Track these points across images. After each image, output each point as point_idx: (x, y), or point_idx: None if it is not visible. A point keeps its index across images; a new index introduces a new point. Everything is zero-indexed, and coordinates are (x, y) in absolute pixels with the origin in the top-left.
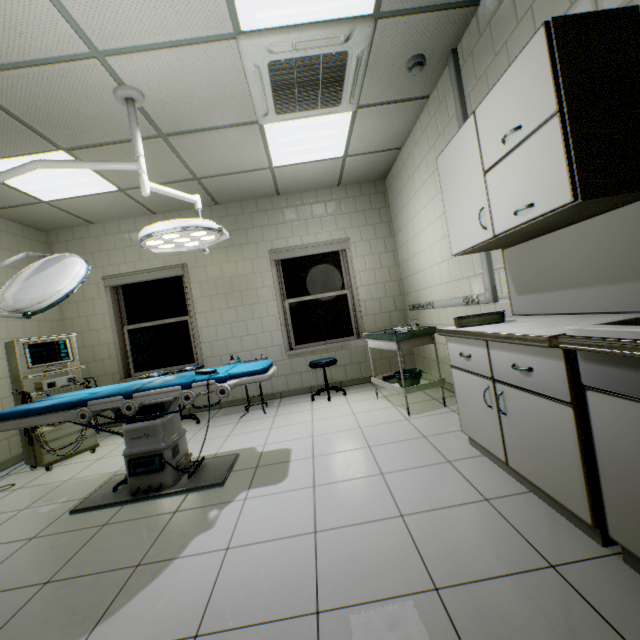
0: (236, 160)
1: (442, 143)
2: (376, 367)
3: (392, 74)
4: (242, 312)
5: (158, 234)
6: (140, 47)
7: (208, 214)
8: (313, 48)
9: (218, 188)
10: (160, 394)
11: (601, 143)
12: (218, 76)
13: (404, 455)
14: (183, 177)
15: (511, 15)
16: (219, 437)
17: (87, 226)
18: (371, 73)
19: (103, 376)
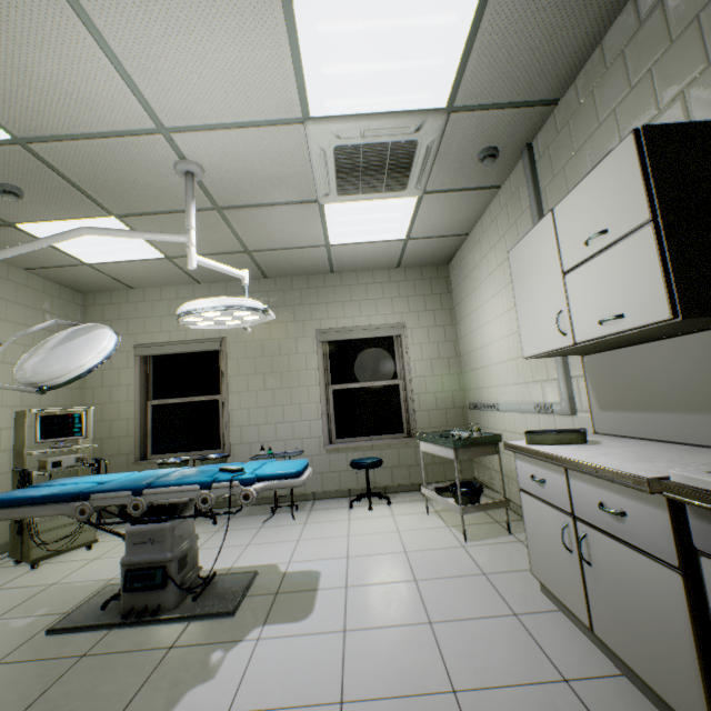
0: (291, 236)
1: (513, 234)
2: (428, 472)
3: (462, 163)
4: (280, 395)
5: (198, 311)
6: (207, 126)
7: (255, 287)
8: (382, 136)
9: (269, 262)
10: (174, 493)
11: (703, 257)
12: (282, 156)
13: (459, 598)
14: (234, 249)
15: (592, 116)
16: (237, 545)
17: (127, 290)
18: (440, 161)
19: (116, 456)
